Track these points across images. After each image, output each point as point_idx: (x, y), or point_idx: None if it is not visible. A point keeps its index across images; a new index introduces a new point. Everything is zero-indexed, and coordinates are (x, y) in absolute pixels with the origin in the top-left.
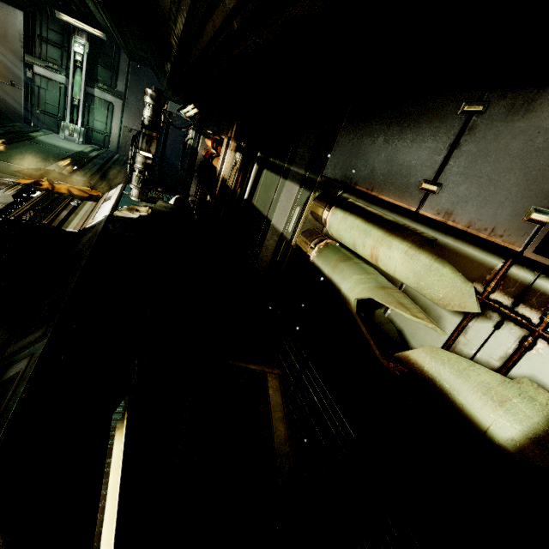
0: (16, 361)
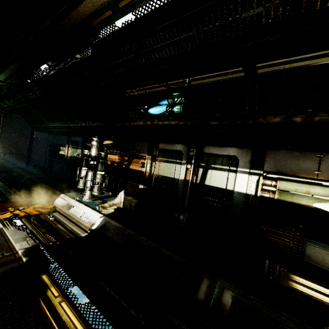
0: (219, 296)
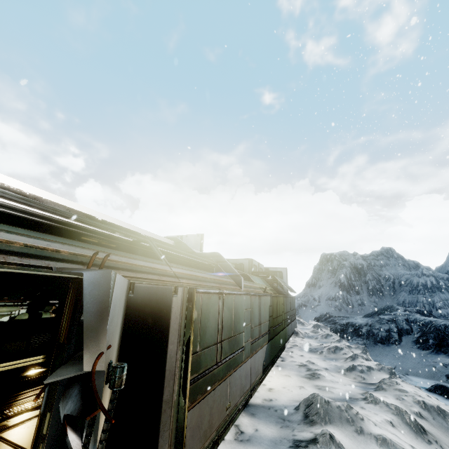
0: None
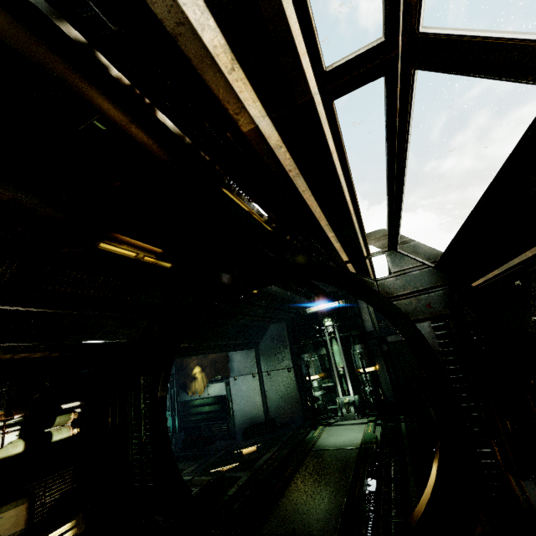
0: None
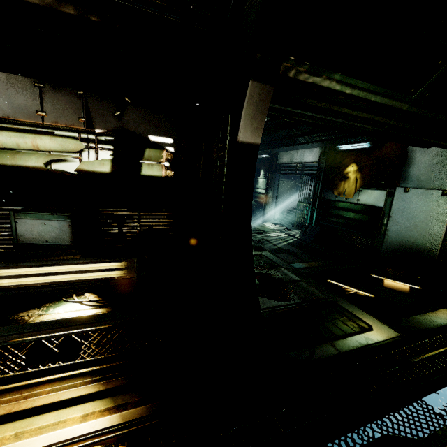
0: None
